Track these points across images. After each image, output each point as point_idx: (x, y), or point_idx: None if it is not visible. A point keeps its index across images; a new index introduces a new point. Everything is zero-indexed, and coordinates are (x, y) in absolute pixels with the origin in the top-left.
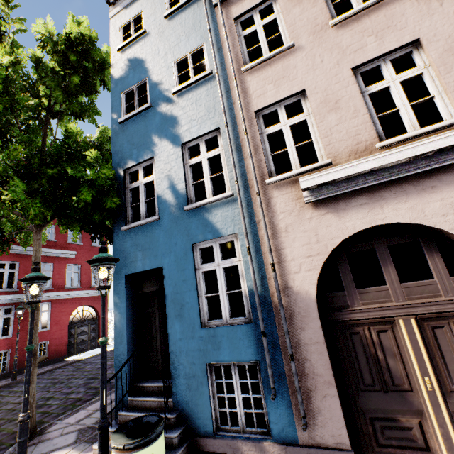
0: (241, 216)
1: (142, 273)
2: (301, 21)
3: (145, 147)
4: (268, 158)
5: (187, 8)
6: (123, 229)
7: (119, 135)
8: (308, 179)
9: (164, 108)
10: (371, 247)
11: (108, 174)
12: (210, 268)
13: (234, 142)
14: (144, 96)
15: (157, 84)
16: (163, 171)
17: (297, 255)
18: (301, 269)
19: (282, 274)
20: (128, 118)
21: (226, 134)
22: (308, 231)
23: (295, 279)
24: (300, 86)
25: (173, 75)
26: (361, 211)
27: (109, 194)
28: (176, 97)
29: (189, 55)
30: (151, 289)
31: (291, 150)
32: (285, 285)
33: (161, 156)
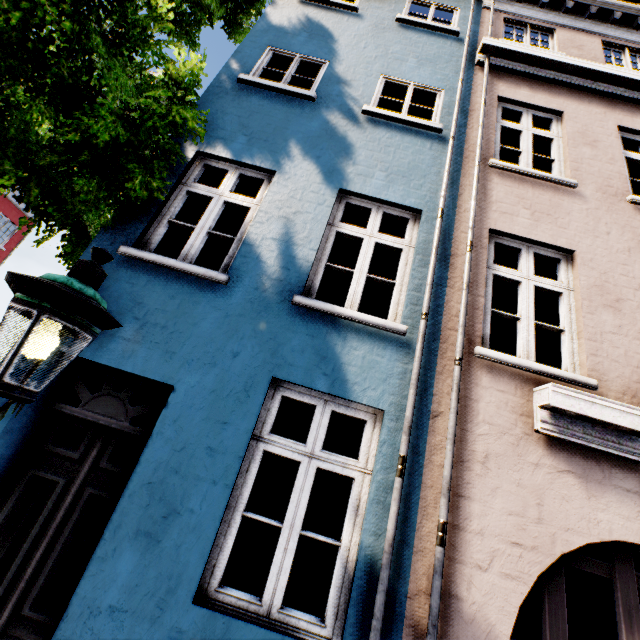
0: (413, 383)
1: (102, 368)
2: (591, 167)
3: (267, 147)
4: (485, 311)
5: (435, 35)
6: (126, 251)
7: (226, 95)
8: (569, 396)
9: (337, 119)
10: (608, 576)
11: (193, 126)
12: (288, 452)
13: (439, 249)
14: (307, 79)
15: (342, 81)
16: (282, 206)
17: (493, 527)
18: (491, 565)
19: (450, 555)
20: (261, 84)
21: (436, 228)
22: (527, 489)
23: (474, 583)
24: (570, 243)
25: (375, 90)
26: (627, 502)
27: (149, 166)
28: (365, 119)
29: (412, 87)
30: (102, 420)
31: (527, 322)
32: (448, 586)
33: (291, 180)
